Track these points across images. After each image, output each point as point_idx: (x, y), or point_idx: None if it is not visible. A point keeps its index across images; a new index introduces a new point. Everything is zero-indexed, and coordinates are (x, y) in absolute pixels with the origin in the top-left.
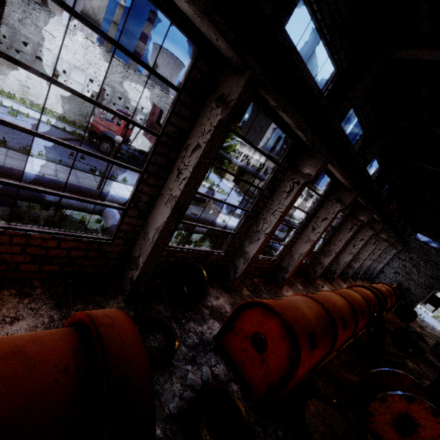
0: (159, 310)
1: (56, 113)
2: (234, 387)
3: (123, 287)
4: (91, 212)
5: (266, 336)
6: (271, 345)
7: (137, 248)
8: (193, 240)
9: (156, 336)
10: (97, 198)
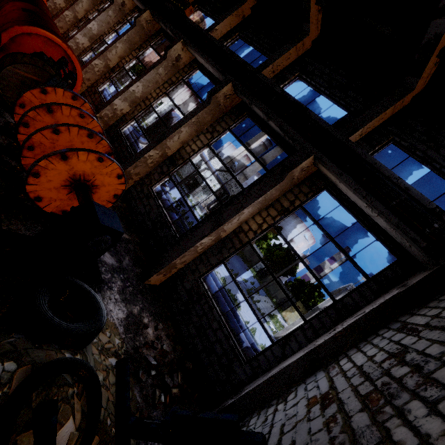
0: None
1: None
2: None
3: None
4: None
5: None
6: None
7: None
8: None
9: None
10: None
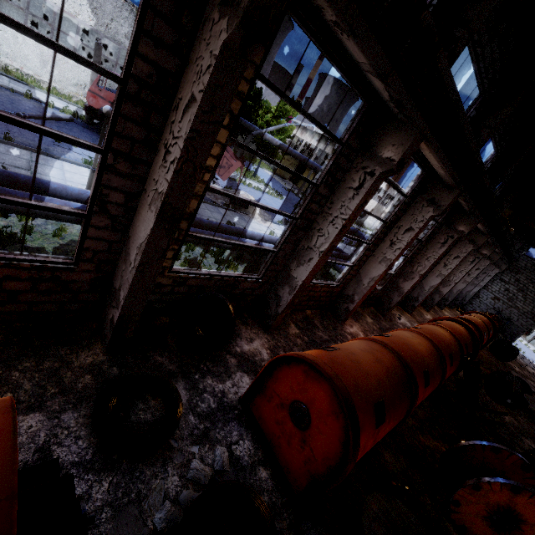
0: (159, 363)
1: (42, 82)
2: (262, 474)
3: (104, 332)
4: (66, 220)
5: (310, 407)
6: (316, 421)
7: (118, 276)
8: (226, 259)
9: (149, 403)
10: (78, 200)
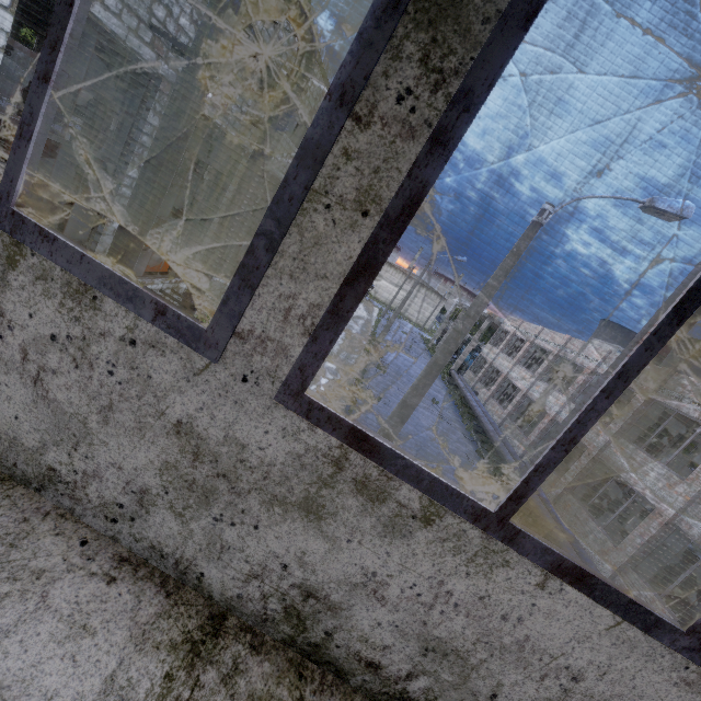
0: None
1: None
2: None
3: None
4: None
5: None
6: None
7: None
8: None
9: None
10: None
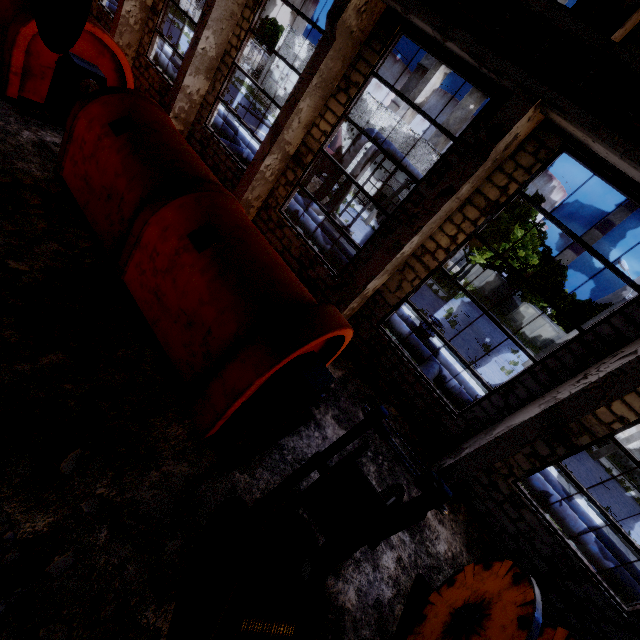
0: None
1: None
2: None
3: None
4: None
5: None
6: None
7: None
8: None
9: None
10: None
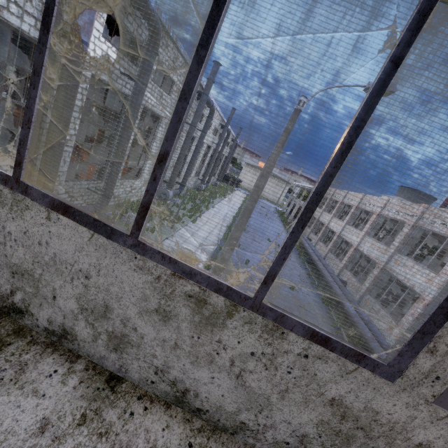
0: None
1: None
2: None
3: None
4: None
5: None
6: None
7: None
8: None
9: None
10: None
